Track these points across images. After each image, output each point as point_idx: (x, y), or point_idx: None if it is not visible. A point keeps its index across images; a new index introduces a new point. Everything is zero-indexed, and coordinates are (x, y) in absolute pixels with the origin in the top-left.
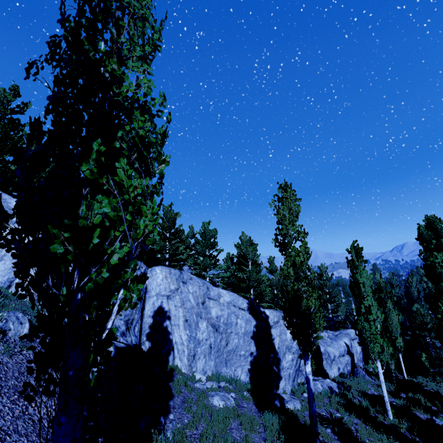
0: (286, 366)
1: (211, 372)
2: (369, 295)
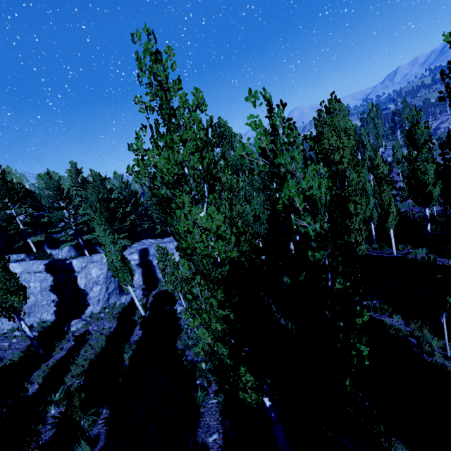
0: (95, 295)
1: (11, 327)
2: (107, 243)
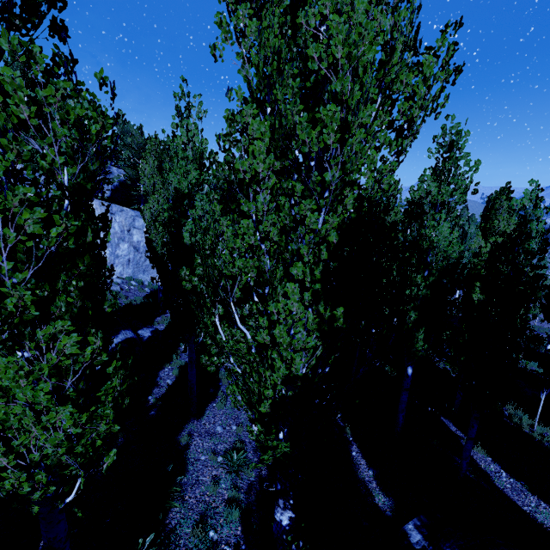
0: None
1: (128, 275)
2: None
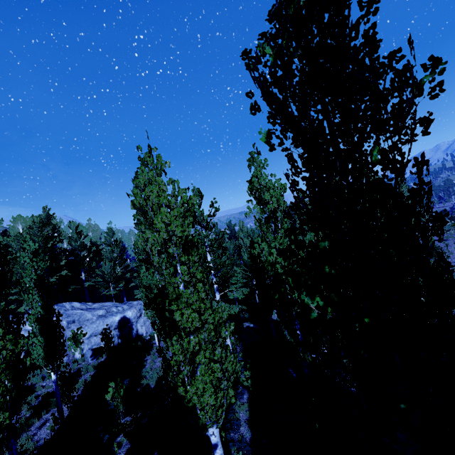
0: None
1: None
2: None
